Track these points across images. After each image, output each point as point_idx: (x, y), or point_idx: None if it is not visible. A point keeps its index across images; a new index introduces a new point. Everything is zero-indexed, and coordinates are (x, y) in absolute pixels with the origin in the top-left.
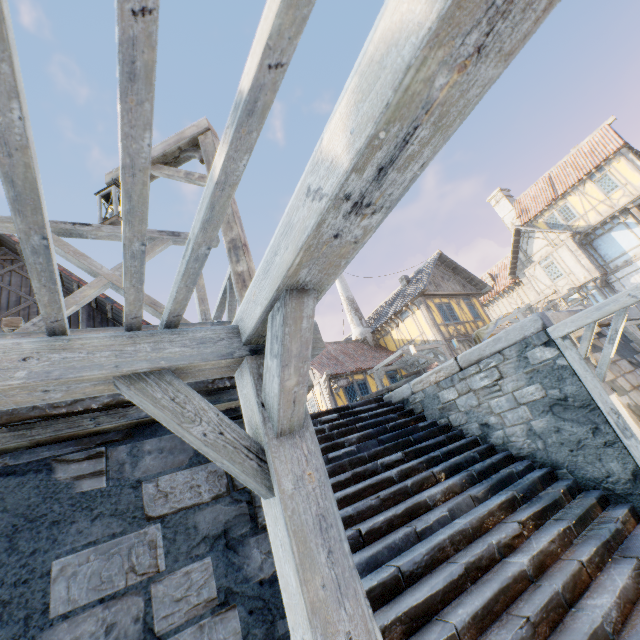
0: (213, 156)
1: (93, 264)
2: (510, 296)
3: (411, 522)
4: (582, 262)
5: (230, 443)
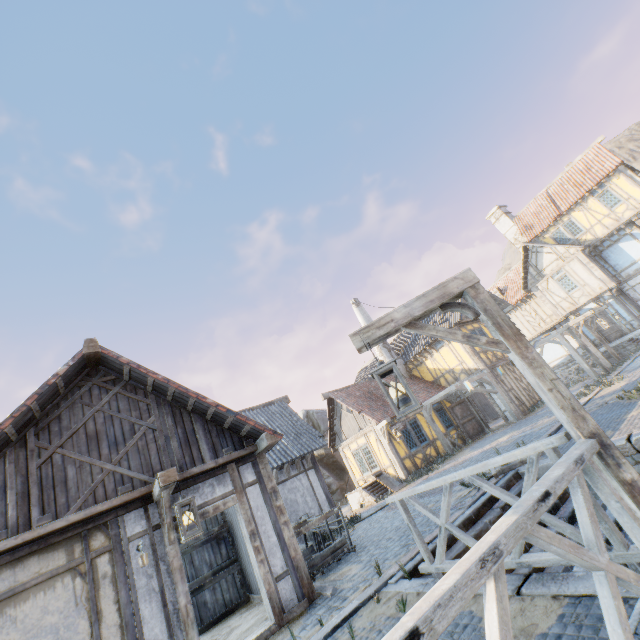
0: (501, 317)
1: (590, 556)
2: (523, 309)
3: None
4: (595, 274)
5: None
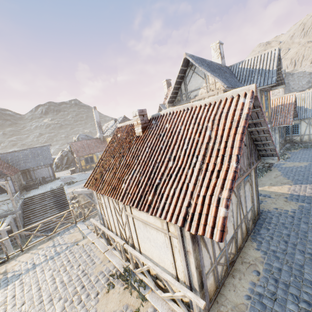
0: (7, 188)
1: None
2: None
3: (45, 214)
4: None
5: (8, 223)
